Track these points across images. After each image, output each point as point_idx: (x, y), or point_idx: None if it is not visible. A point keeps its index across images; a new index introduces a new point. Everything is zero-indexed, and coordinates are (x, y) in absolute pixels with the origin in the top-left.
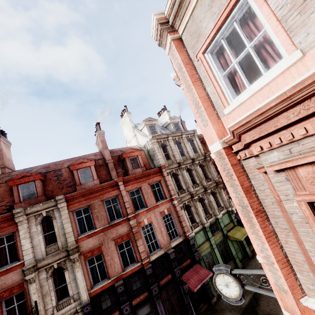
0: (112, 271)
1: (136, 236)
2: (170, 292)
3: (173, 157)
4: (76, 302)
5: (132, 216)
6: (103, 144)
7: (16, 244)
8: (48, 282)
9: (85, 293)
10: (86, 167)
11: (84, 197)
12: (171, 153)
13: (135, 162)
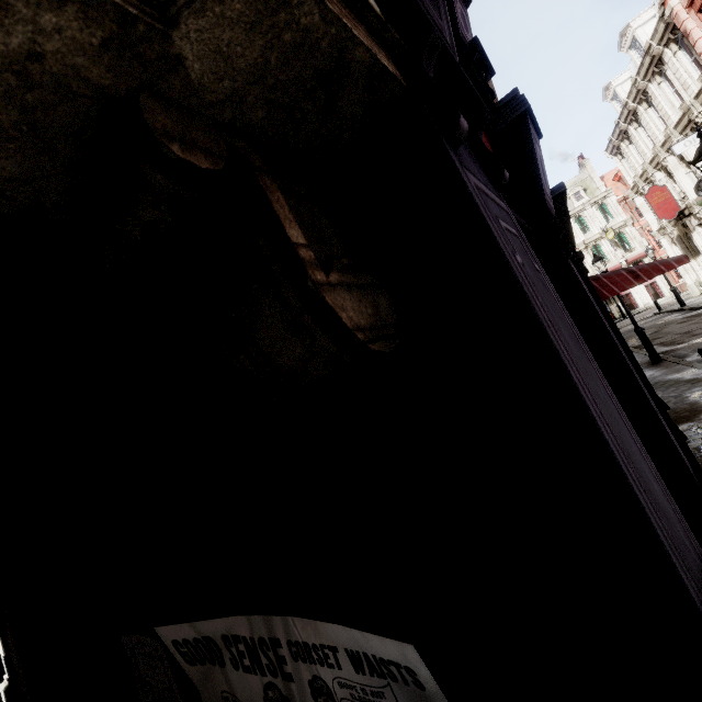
0: None
1: None
2: None
3: None
4: None
5: None
6: None
7: None
8: None
9: None
10: None
11: None
12: None
13: None
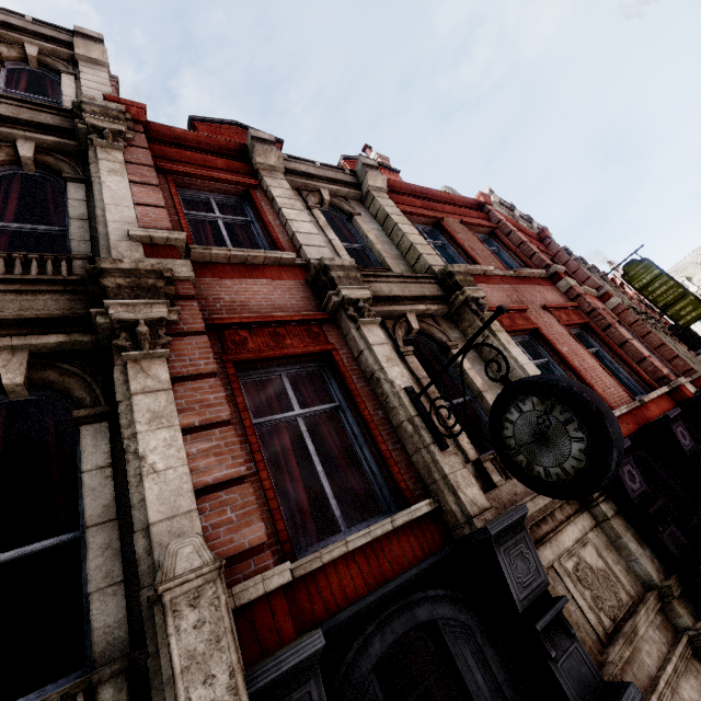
0: (604, 390)
1: (604, 315)
2: None
3: None
4: None
5: (559, 272)
6: None
7: (264, 217)
8: (408, 363)
9: None
10: None
11: (420, 198)
12: None
13: None
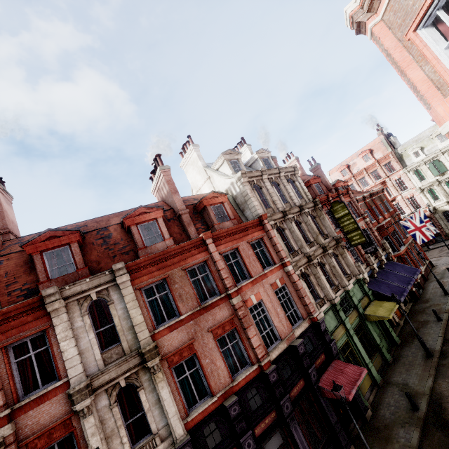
0: (216, 382)
1: (245, 322)
2: (304, 408)
3: (272, 204)
4: (165, 443)
5: (233, 291)
6: (170, 187)
7: (52, 351)
8: (113, 412)
9: (180, 423)
10: (151, 220)
11: (156, 264)
12: (269, 199)
13: (220, 213)
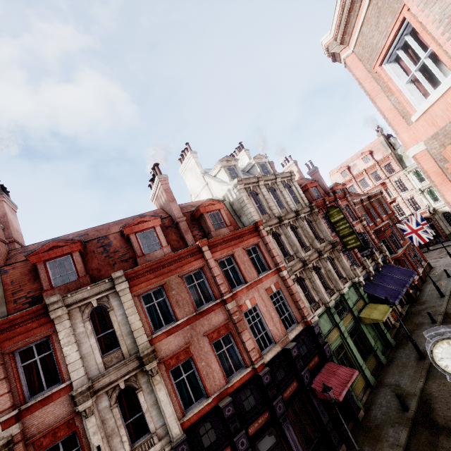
0: (212, 384)
1: (239, 326)
2: (298, 409)
3: (268, 210)
4: (163, 441)
5: (228, 296)
6: (167, 195)
7: (56, 356)
8: (113, 413)
9: (176, 423)
10: (149, 228)
11: (154, 272)
12: (266, 205)
13: (217, 220)
